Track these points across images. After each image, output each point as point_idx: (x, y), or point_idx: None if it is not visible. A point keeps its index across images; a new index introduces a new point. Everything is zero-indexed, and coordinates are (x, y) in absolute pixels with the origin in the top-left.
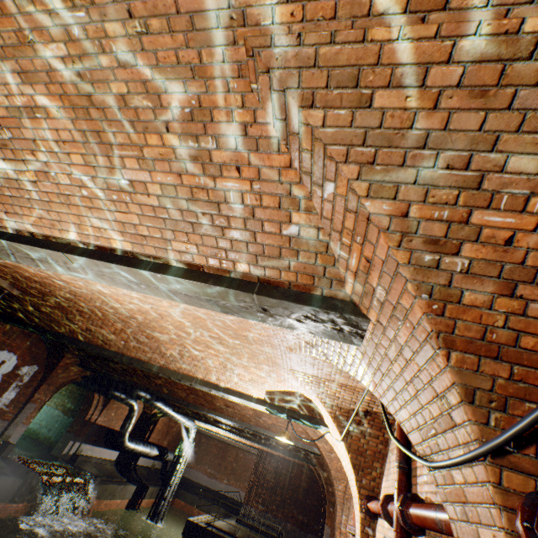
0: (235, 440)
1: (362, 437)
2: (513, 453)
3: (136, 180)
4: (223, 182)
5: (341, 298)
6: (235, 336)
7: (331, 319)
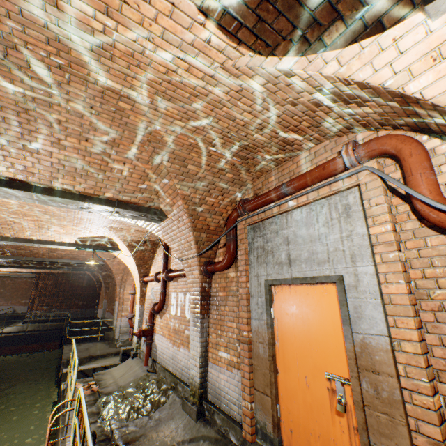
0: (9, 272)
1: (143, 252)
2: (203, 254)
3: (44, 149)
4: (113, 165)
5: (158, 209)
6: (65, 211)
7: (152, 216)
